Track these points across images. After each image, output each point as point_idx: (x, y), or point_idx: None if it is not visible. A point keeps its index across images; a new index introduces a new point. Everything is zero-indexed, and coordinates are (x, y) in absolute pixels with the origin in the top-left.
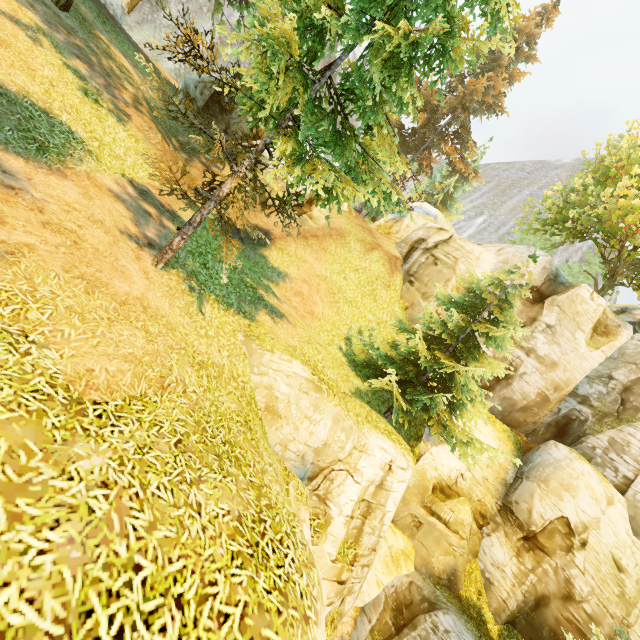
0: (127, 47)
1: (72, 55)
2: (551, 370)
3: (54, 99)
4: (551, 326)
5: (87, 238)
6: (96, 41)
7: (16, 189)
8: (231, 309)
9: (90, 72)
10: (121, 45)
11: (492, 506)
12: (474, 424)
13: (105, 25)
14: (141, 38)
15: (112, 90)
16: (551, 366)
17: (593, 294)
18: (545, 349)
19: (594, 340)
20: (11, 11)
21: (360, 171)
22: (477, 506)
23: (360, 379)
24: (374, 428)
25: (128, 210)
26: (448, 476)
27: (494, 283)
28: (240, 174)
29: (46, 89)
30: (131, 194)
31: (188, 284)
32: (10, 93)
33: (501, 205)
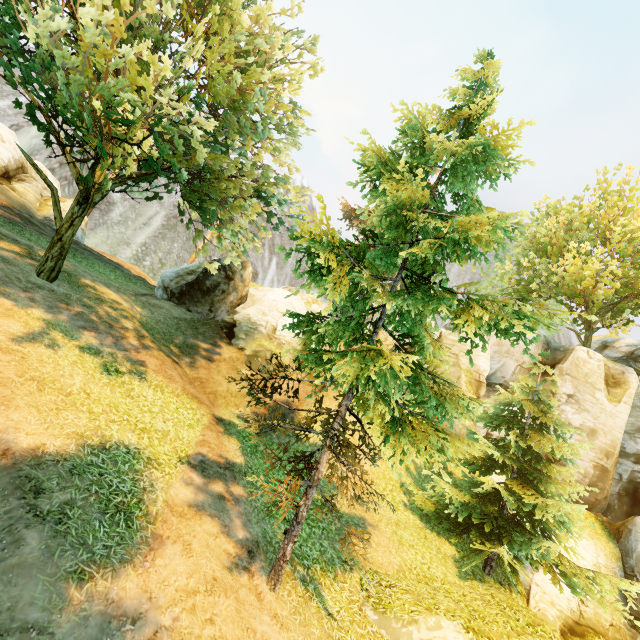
0: (97, 266)
1: (79, 330)
2: (593, 438)
3: (98, 415)
4: (572, 395)
5: (224, 634)
6: (86, 292)
7: (153, 639)
8: (337, 569)
9: (98, 337)
10: (92, 267)
11: (625, 624)
12: (559, 529)
13: (76, 257)
14: (97, 241)
15: (121, 343)
16: (591, 434)
17: (589, 352)
18: (578, 419)
19: (612, 394)
20: (25, 327)
21: (440, 399)
22: (612, 632)
23: (443, 538)
24: (524, 638)
25: (212, 518)
26: (569, 609)
27: (524, 390)
28: (332, 447)
29: (88, 408)
30: (199, 484)
31: (298, 577)
32: (74, 458)
33: (448, 274)
